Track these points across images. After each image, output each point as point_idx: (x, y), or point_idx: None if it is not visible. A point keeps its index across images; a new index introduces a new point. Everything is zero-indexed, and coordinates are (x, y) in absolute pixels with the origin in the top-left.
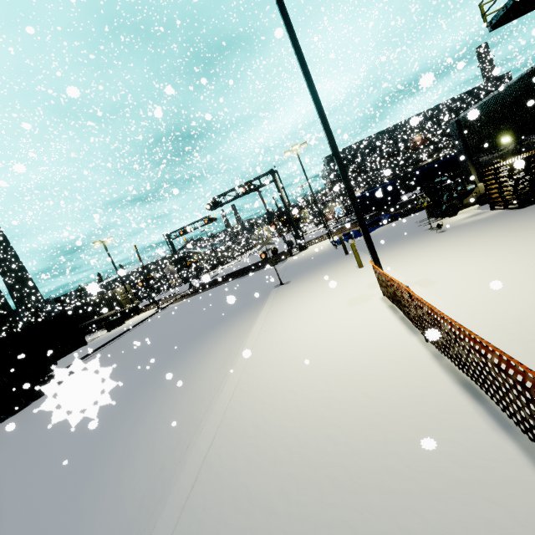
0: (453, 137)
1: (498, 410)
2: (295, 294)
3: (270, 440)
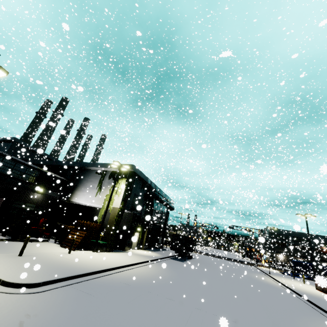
0: None
1: None
2: (281, 278)
3: (302, 290)
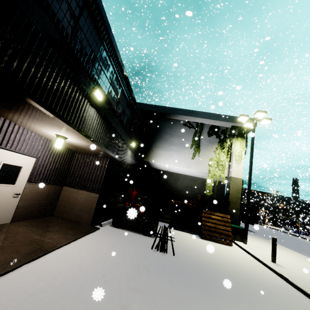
0: None
1: None
2: None
3: None
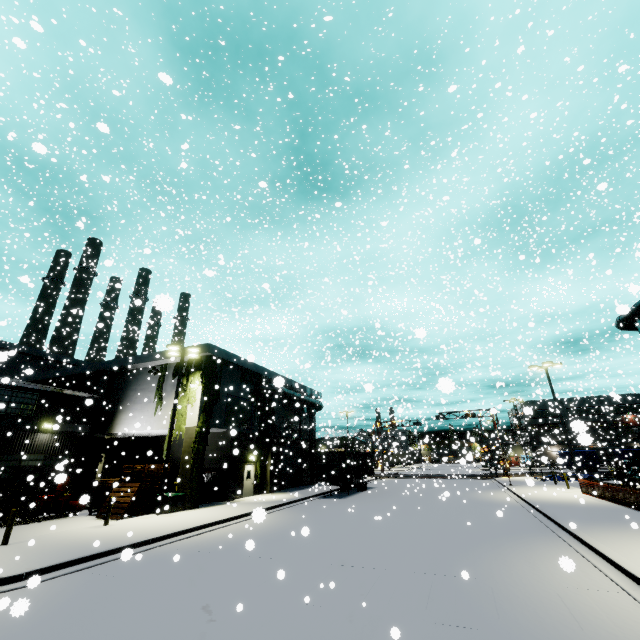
0: (638, 437)
1: (607, 500)
2: (528, 488)
3: (549, 499)
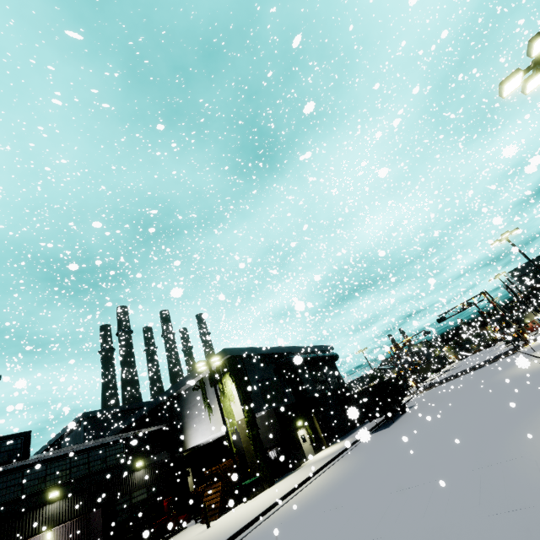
0: None
1: None
2: None
3: None
